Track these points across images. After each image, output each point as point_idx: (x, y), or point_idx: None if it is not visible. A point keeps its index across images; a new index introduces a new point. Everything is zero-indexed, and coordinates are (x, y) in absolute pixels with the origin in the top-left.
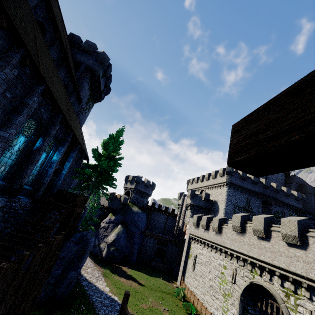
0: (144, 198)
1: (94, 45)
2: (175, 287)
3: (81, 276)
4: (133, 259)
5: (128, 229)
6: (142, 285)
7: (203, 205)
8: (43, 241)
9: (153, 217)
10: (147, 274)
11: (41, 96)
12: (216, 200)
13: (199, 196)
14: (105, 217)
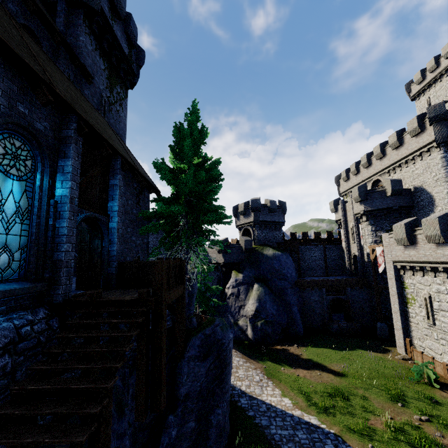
0: (276, 231)
1: None
2: (399, 359)
3: (233, 388)
4: (298, 329)
5: (271, 286)
6: (340, 373)
7: (392, 204)
8: (92, 443)
9: (301, 255)
10: (335, 348)
11: None
12: (418, 185)
13: (378, 191)
14: (228, 279)
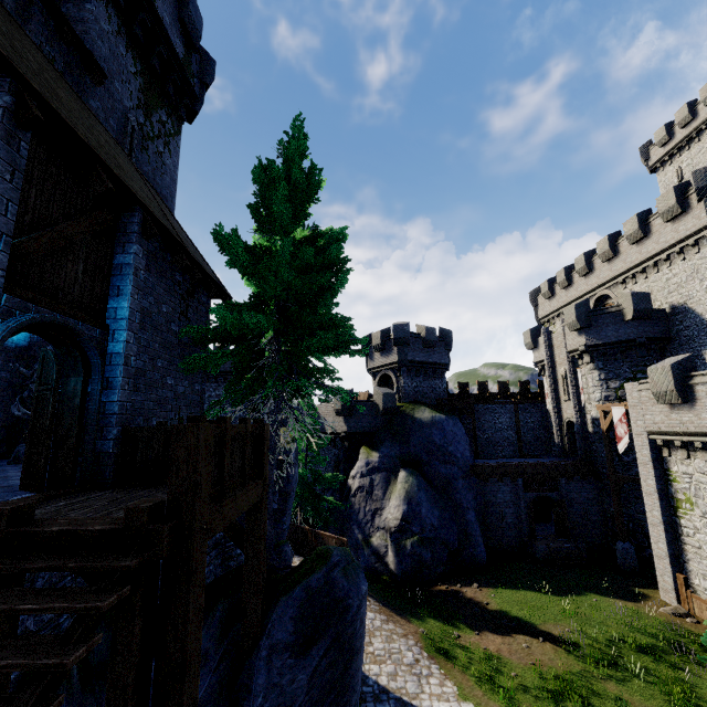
0: (435, 379)
1: None
2: (668, 614)
3: (363, 680)
4: (478, 553)
5: (428, 475)
6: (565, 645)
7: (634, 335)
8: None
9: (477, 421)
10: (547, 591)
11: None
12: (678, 302)
13: (610, 313)
14: (353, 462)
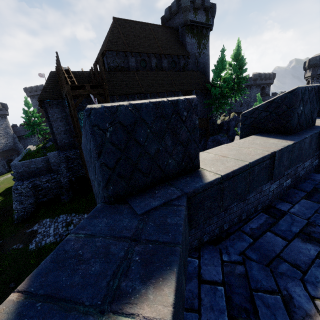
0: None
1: (176, 2)
2: None
3: None
4: None
5: None
6: None
7: None
8: None
9: None
10: None
11: (150, 97)
12: None
13: None
14: None
